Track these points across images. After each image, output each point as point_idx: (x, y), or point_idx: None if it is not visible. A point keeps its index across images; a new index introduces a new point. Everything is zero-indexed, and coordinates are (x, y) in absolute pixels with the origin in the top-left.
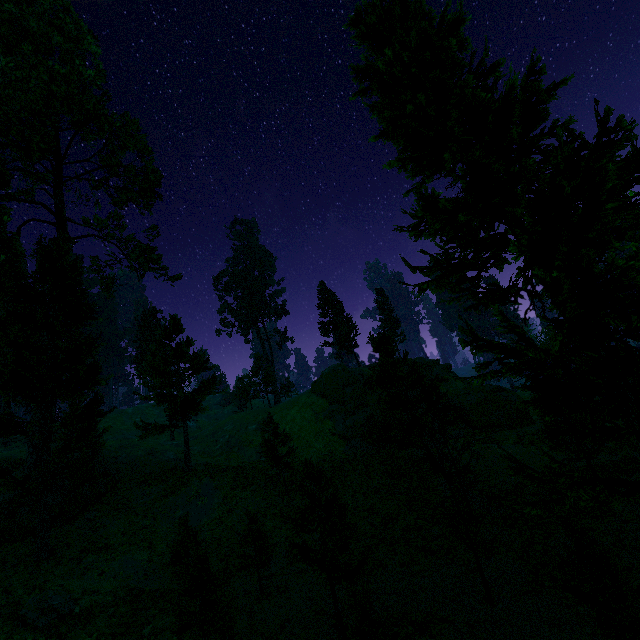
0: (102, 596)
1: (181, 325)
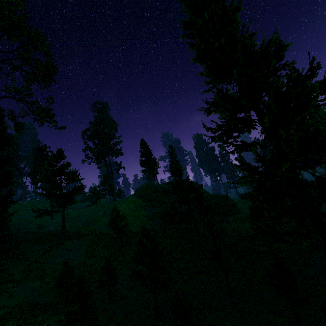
0: (11, 308)
1: (64, 155)
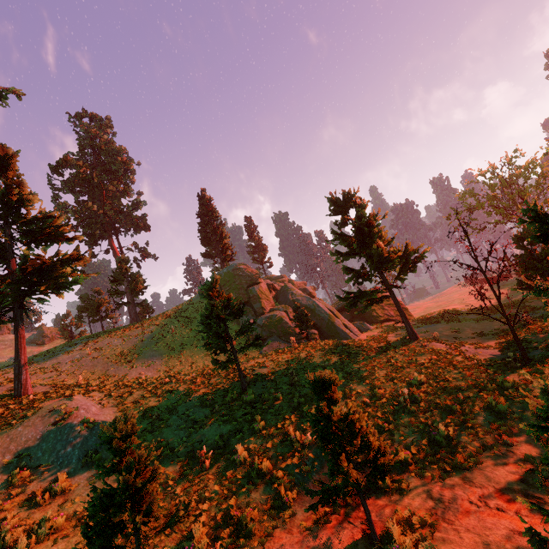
0: None
1: (16, 167)
